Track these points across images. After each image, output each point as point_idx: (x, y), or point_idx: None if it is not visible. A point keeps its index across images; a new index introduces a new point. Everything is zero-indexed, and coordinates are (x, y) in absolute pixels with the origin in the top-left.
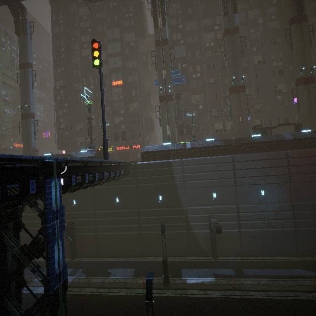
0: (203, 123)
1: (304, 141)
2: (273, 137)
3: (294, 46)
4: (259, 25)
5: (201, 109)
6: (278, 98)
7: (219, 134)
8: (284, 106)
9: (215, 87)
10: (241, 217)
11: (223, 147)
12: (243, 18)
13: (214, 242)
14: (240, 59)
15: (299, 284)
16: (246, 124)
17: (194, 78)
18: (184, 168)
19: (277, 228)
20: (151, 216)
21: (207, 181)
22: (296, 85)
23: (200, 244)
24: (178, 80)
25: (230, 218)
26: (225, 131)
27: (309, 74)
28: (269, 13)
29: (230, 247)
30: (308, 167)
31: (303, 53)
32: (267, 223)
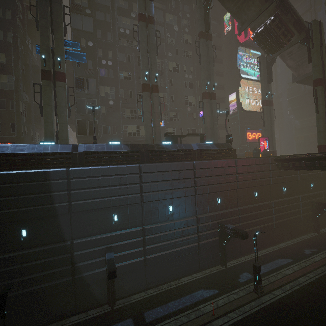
0: (114, 123)
1: (207, 153)
2: (183, 146)
3: (202, 60)
4: (175, 33)
5: (111, 106)
6: (188, 110)
7: (132, 138)
8: (193, 118)
9: (129, 83)
10: (147, 242)
11: (129, 154)
12: (161, 18)
13: (111, 284)
14: (154, 54)
15: (201, 313)
16: (158, 129)
17: (105, 65)
18: (71, 181)
19: (183, 247)
20: (3, 268)
21: (105, 199)
22: (203, 98)
23: (92, 290)
24: (77, 56)
25: (134, 246)
26: (139, 136)
27: (212, 90)
28: (184, 24)
29: (133, 283)
30: (210, 179)
31: (208, 69)
32: (174, 243)
